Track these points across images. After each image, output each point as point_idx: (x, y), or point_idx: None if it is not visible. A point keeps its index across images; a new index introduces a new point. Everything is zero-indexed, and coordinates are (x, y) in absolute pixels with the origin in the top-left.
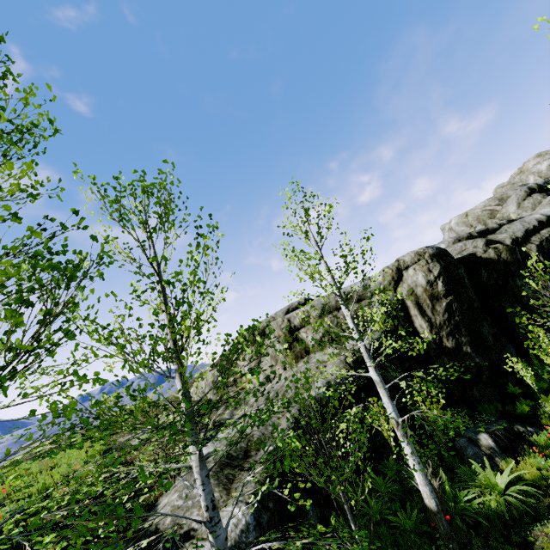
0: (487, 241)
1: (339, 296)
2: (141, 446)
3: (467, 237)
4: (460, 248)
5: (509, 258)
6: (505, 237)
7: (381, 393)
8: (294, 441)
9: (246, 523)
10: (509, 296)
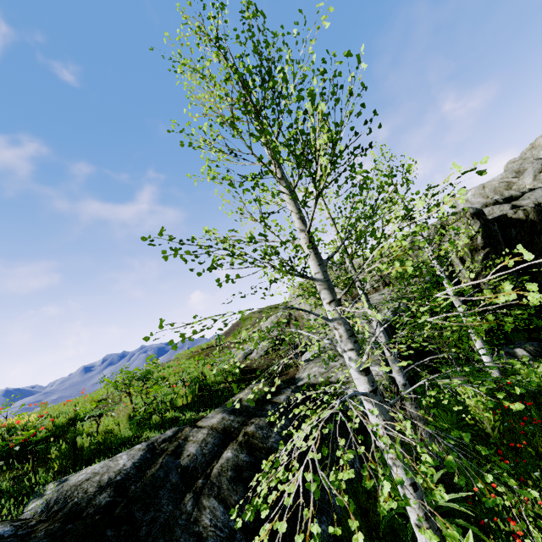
0: (513, 206)
1: (421, 235)
2: (243, 360)
3: (494, 203)
4: (487, 212)
5: (535, 218)
6: (529, 203)
7: (457, 304)
8: (425, 314)
9: (383, 374)
10: (534, 250)
